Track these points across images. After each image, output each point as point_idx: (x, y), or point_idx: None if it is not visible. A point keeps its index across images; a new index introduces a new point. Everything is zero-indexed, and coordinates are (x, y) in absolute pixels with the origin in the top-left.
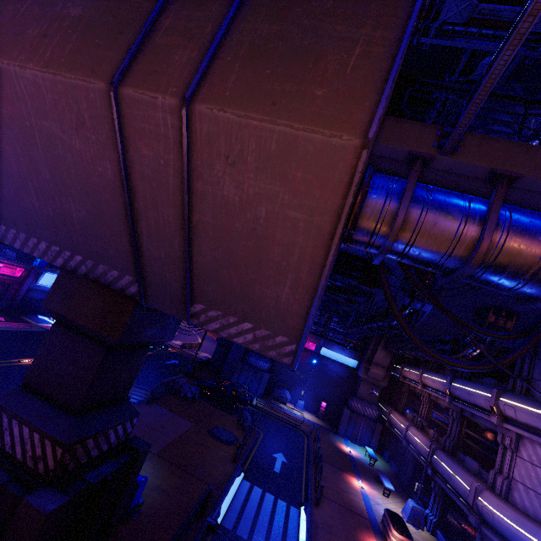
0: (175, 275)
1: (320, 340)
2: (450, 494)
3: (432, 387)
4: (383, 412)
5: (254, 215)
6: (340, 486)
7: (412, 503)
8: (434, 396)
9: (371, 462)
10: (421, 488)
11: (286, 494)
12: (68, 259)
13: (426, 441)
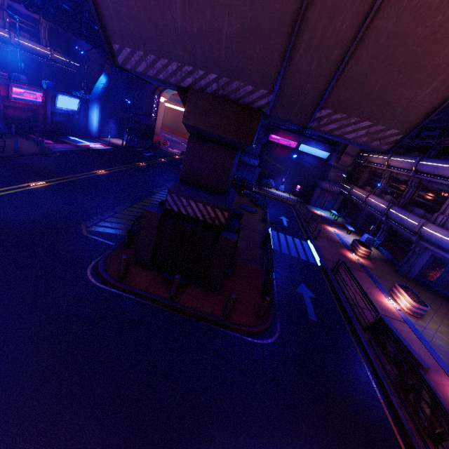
0: (316, 86)
1: (300, 138)
2: (398, 228)
3: (397, 167)
4: (344, 189)
5: (444, 18)
6: (322, 231)
7: (368, 235)
8: (395, 173)
9: (334, 219)
10: (375, 228)
11: (296, 236)
12: (200, 78)
13: (384, 202)
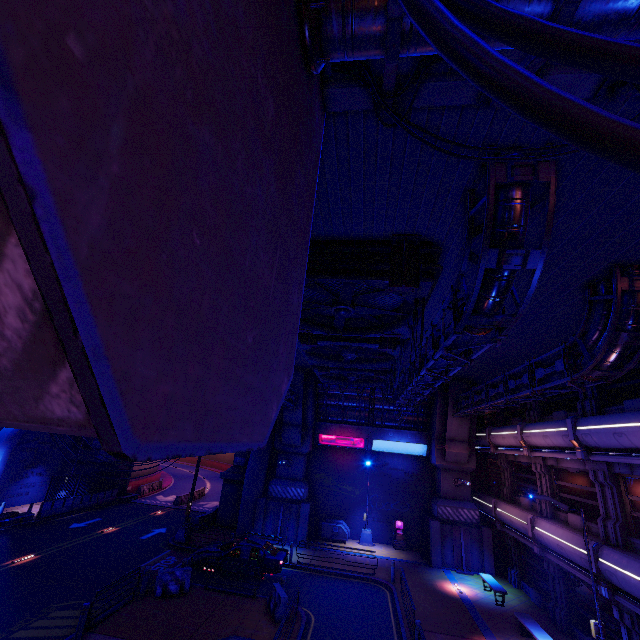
0: None
1: (368, 430)
2: None
3: (544, 446)
4: (484, 509)
5: None
6: None
7: None
8: (552, 458)
9: (497, 599)
10: (602, 628)
11: None
12: None
13: (573, 537)
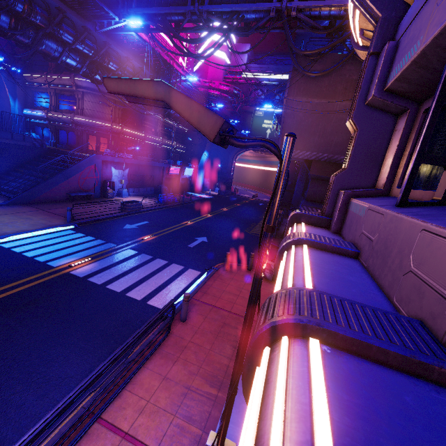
0: None
1: None
2: None
3: None
4: None
5: None
6: None
7: None
8: None
9: None
10: None
11: None
12: (319, 156)
13: None
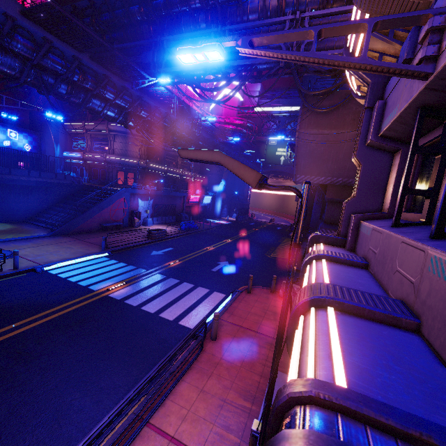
0: None
1: None
2: None
3: None
4: None
5: None
6: None
7: None
8: None
9: None
10: None
11: None
12: (334, 180)
13: None
